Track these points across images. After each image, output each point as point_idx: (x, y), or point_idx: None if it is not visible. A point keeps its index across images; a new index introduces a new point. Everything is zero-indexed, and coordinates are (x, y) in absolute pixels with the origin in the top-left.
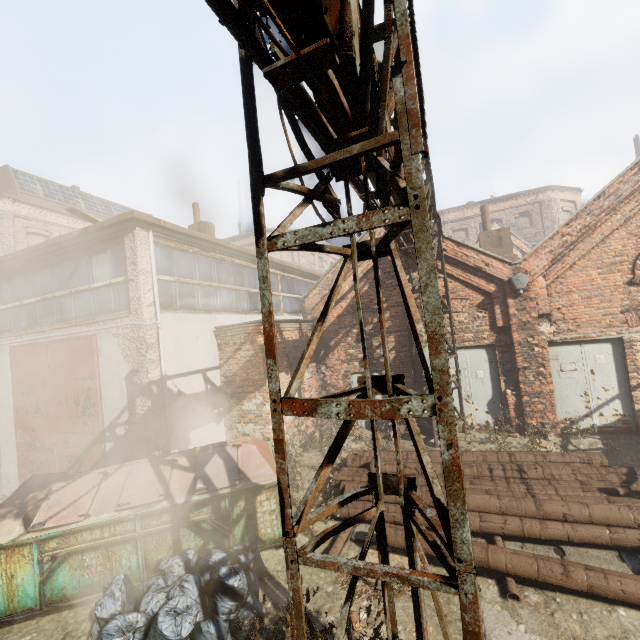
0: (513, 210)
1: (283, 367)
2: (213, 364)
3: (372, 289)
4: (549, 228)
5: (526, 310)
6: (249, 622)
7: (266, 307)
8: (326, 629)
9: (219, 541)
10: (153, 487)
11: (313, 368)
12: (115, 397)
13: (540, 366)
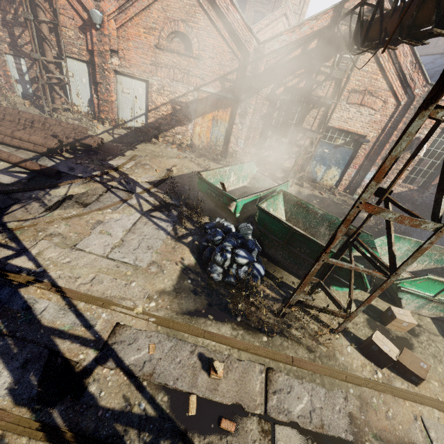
0: None
1: None
2: None
3: None
4: (279, 1)
5: (102, 43)
6: None
7: None
8: None
9: None
10: None
11: None
12: None
13: (108, 84)
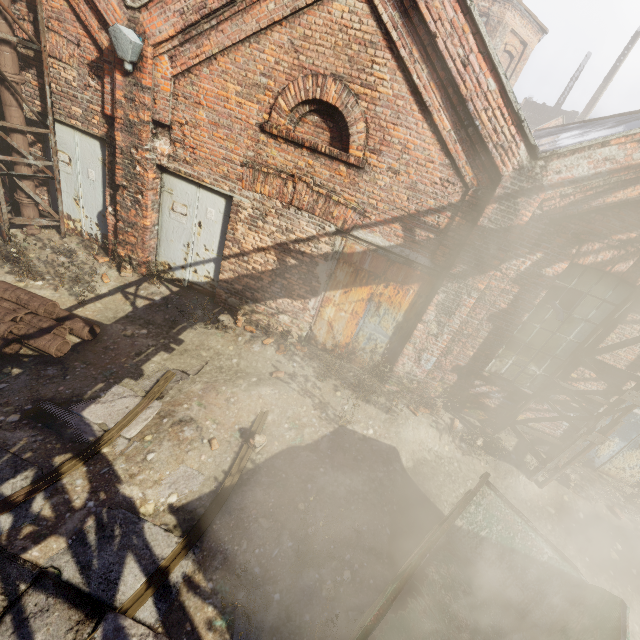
0: None
1: None
2: None
3: None
4: None
5: (135, 103)
6: None
7: None
8: None
9: None
10: None
11: None
12: None
13: (139, 192)
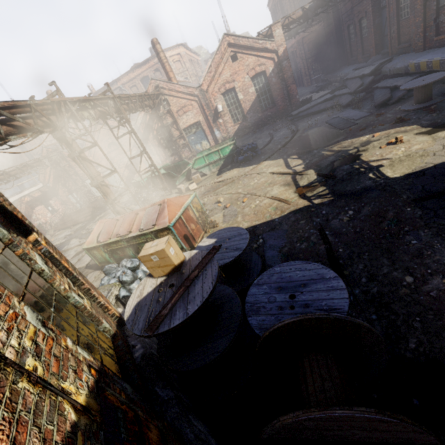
0: (151, 69)
1: (39, 204)
2: None
3: (56, 170)
4: None
5: None
6: None
7: None
8: None
9: None
10: None
11: (55, 199)
12: None
13: None
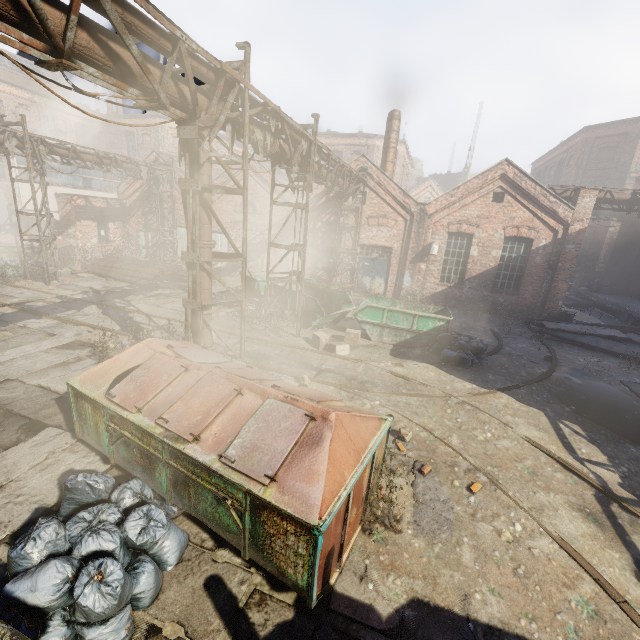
0: (351, 147)
1: (91, 218)
2: (54, 210)
3: (149, 190)
4: None
5: None
6: (35, 271)
7: (14, 193)
8: (40, 263)
9: (35, 260)
10: (13, 241)
11: (120, 224)
12: (4, 214)
13: None
